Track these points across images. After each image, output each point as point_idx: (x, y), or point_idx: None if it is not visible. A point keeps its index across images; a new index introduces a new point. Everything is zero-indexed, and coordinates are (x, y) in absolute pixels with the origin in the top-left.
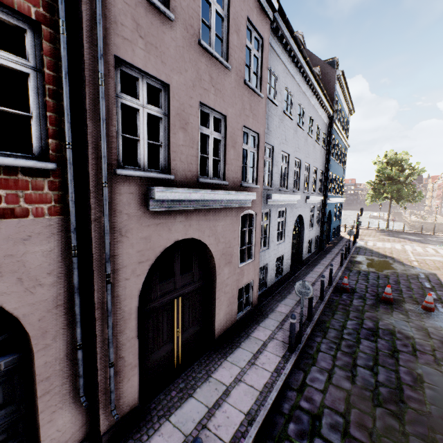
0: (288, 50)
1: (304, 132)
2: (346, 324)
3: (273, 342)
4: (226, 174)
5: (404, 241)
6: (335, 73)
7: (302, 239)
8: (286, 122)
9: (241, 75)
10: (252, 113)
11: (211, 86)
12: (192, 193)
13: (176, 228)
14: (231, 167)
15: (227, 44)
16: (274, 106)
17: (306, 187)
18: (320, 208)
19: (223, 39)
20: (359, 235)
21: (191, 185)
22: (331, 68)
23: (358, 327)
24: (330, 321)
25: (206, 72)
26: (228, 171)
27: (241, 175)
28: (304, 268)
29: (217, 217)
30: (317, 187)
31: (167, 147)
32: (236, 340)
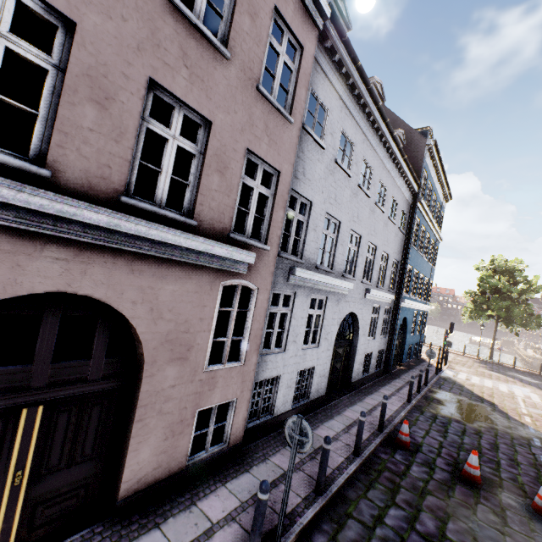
0: (351, 85)
1: (371, 200)
2: (385, 516)
3: (230, 529)
4: (197, 210)
5: (513, 381)
6: (425, 142)
7: (355, 349)
8: (340, 176)
9: (253, 76)
10: (268, 137)
11: (182, 66)
12: (83, 210)
13: (40, 267)
14: (210, 202)
15: (230, 25)
16: (319, 148)
17: (368, 276)
18: (390, 312)
19: (224, 15)
20: (449, 362)
21: (102, 202)
22: (421, 136)
23: (405, 525)
24: (358, 502)
25: (174, 41)
26: (201, 205)
27: (253, 231)
28: (350, 394)
29: (161, 273)
30: (387, 280)
31: (53, 123)
32: (162, 510)
